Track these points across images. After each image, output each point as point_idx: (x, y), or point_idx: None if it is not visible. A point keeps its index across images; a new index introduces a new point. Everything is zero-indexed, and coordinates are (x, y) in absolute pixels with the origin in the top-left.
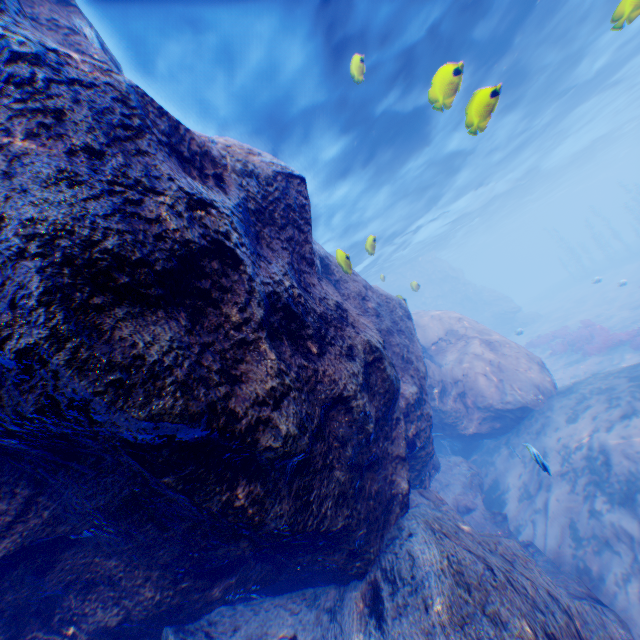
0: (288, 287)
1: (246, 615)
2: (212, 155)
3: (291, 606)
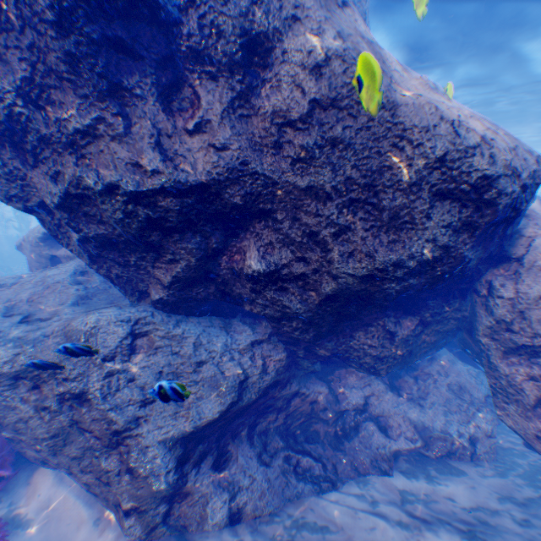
0: (9, 105)
1: None
2: None
3: None
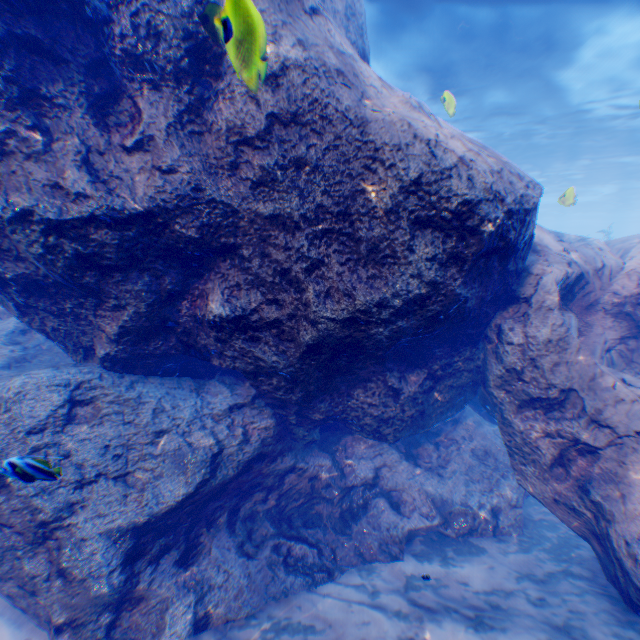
0: None
1: None
2: None
3: None
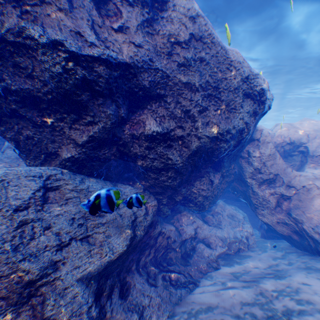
0: None
1: None
2: None
3: None
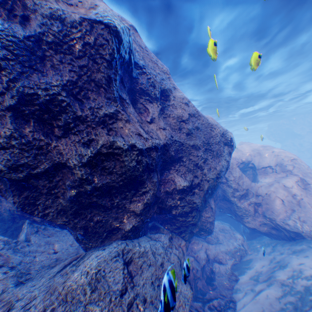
0: (52, 93)
1: (60, 234)
2: (25, 2)
3: (74, 242)
